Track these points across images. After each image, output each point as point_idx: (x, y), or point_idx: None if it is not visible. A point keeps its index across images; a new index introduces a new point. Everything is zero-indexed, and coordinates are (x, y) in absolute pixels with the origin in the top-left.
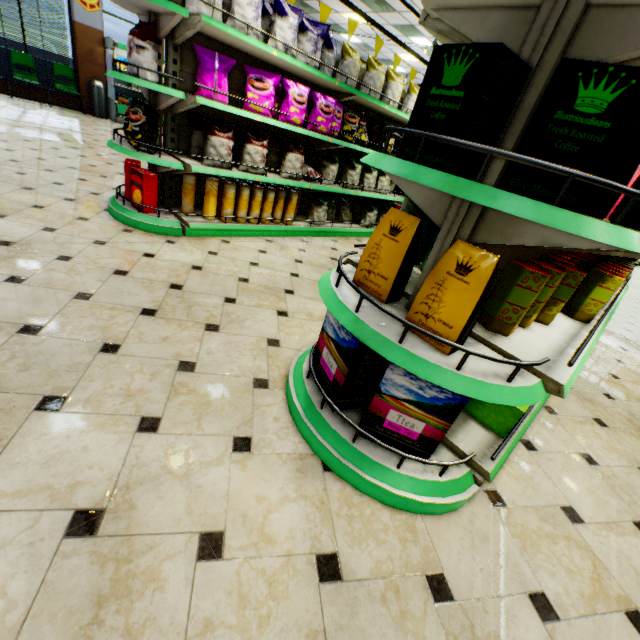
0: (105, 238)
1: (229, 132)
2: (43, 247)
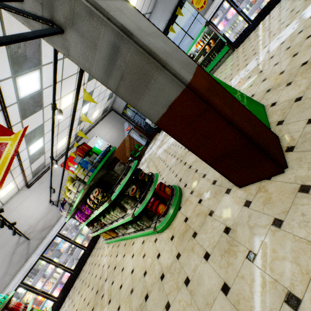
0: (102, 245)
1: (88, 225)
2: (97, 250)
